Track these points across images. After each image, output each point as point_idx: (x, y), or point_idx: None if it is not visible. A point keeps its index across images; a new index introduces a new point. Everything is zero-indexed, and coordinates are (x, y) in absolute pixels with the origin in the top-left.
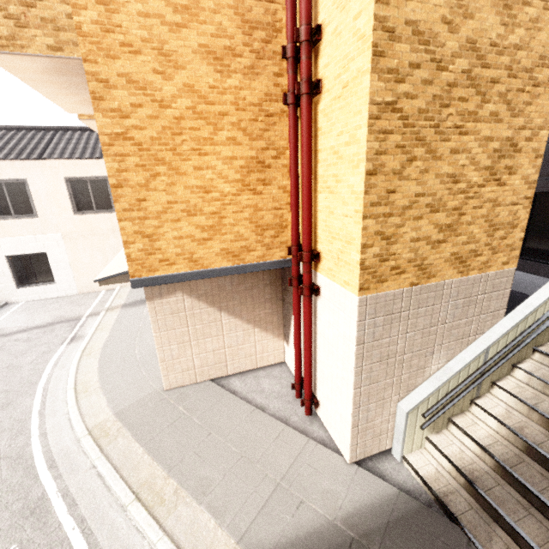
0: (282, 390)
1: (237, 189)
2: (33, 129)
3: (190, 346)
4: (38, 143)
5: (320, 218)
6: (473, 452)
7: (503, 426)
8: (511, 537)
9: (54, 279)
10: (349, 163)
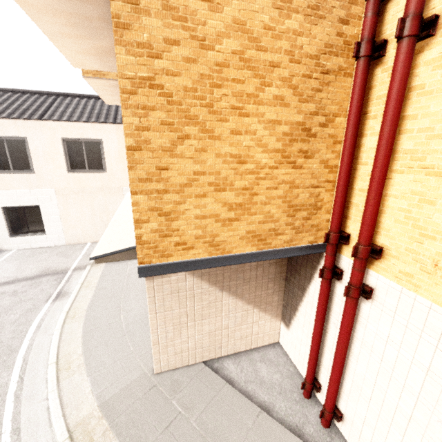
0: (284, 382)
1: (275, 160)
2: (37, 94)
3: (187, 327)
4: (40, 106)
5: (393, 205)
6: None
7: None
8: None
9: (45, 230)
10: None
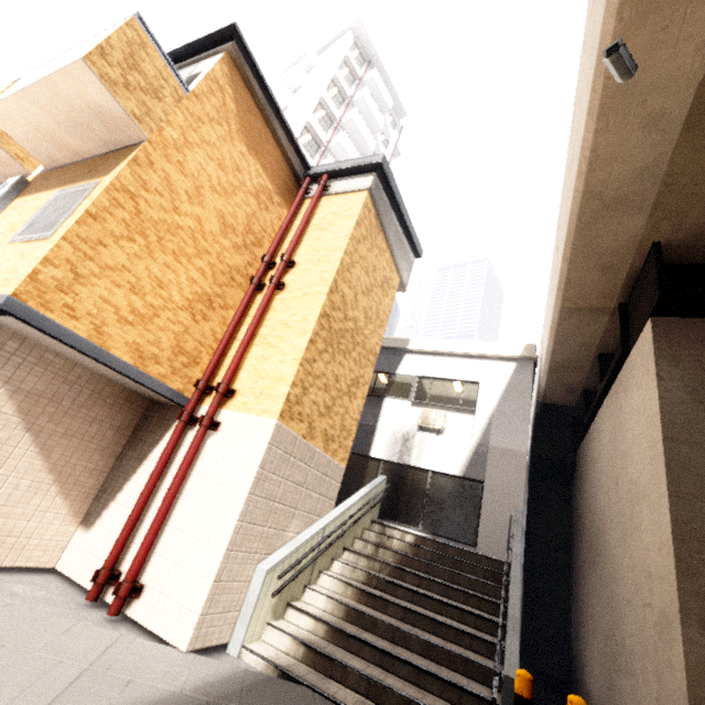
0: (55, 597)
1: (183, 304)
2: None
3: None
4: None
5: (249, 363)
6: (307, 631)
7: (331, 598)
8: (342, 682)
9: None
10: (297, 332)
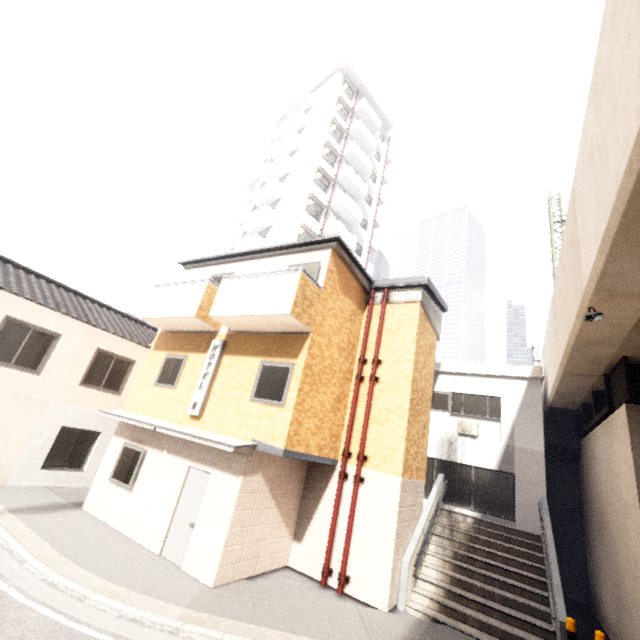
0: (305, 585)
1: (330, 409)
2: None
3: (247, 531)
4: None
5: (370, 436)
6: (432, 593)
7: (439, 572)
8: (465, 622)
9: None
10: (397, 415)
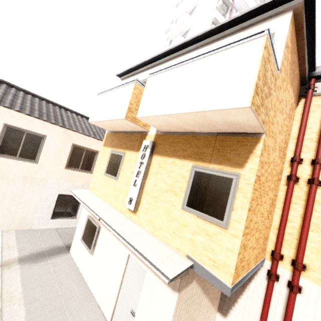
0: None
1: (266, 215)
2: None
3: None
4: None
5: (309, 245)
6: None
7: None
8: None
9: None
10: None
